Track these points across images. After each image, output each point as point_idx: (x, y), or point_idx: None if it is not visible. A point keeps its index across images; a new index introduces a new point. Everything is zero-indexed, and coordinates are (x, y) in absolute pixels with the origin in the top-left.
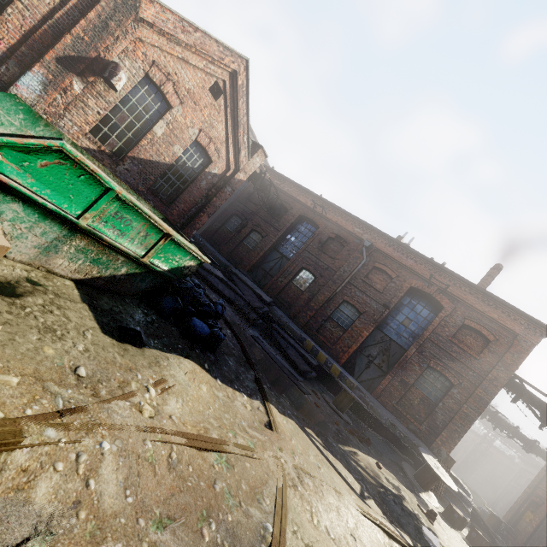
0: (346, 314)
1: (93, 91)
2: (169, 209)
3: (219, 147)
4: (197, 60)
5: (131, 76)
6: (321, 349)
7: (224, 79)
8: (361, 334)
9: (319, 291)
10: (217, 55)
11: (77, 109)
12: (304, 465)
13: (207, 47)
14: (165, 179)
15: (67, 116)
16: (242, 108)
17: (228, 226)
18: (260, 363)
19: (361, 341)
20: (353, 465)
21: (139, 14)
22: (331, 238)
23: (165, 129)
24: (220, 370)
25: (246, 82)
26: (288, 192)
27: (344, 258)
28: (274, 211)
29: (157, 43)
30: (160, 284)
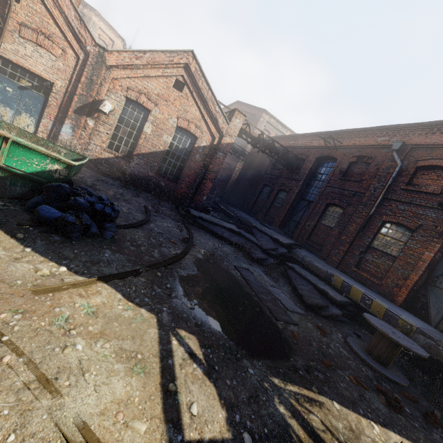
0: (391, 237)
1: (100, 122)
2: (178, 185)
3: (199, 125)
4: (155, 72)
5: (118, 103)
6: (361, 286)
7: (181, 75)
8: (421, 257)
9: (349, 221)
10: (167, 60)
11: (95, 136)
12: (15, 328)
13: (157, 59)
14: (167, 163)
15: (92, 142)
16: (204, 87)
17: (262, 197)
18: (200, 277)
19: (424, 266)
20: (274, 410)
21: (107, 64)
22: (352, 162)
23: (152, 127)
24: (56, 248)
25: (198, 67)
26: (302, 145)
27: (373, 175)
28: (292, 166)
29: (125, 75)
30: (36, 188)
